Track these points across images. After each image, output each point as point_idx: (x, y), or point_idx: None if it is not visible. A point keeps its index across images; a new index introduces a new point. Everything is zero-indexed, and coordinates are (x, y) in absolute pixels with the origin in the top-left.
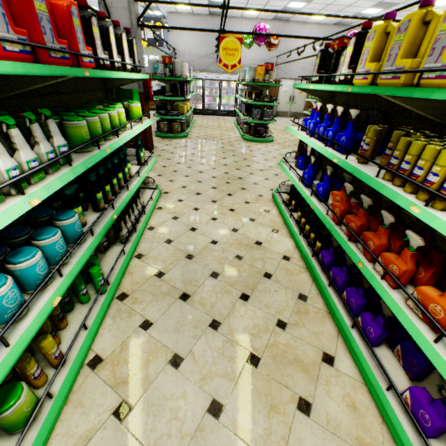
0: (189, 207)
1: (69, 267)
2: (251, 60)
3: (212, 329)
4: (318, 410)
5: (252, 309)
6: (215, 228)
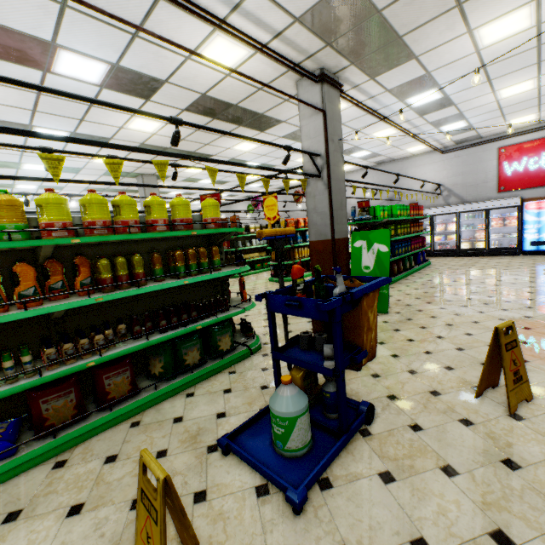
0: None
1: None
2: (245, 222)
3: None
4: None
5: None
6: None
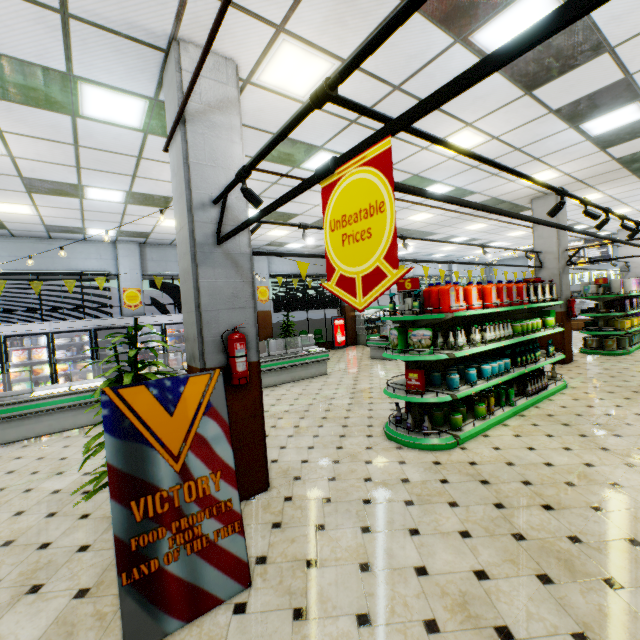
0: (593, 397)
1: (503, 376)
2: None
3: (579, 436)
4: (639, 468)
5: (619, 439)
6: (614, 410)
